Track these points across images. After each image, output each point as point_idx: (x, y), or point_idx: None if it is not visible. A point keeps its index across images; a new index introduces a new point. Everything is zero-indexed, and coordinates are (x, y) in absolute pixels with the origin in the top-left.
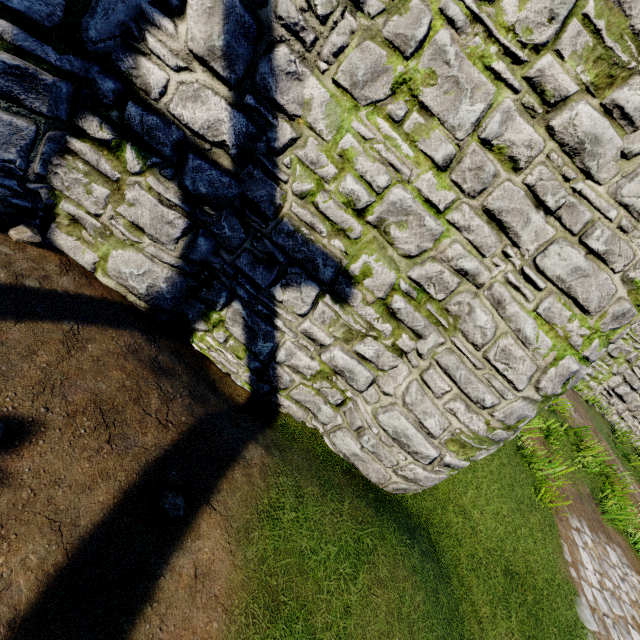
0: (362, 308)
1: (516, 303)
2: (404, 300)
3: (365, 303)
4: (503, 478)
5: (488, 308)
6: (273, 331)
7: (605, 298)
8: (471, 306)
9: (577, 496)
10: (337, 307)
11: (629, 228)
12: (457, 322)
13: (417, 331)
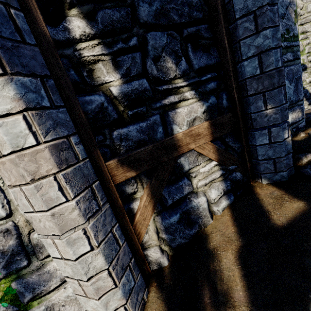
0: (309, 66)
1: None
2: (309, 57)
3: (308, 65)
4: None
5: None
6: (306, 89)
7: None
8: None
9: None
10: (307, 71)
11: None
12: None
13: None
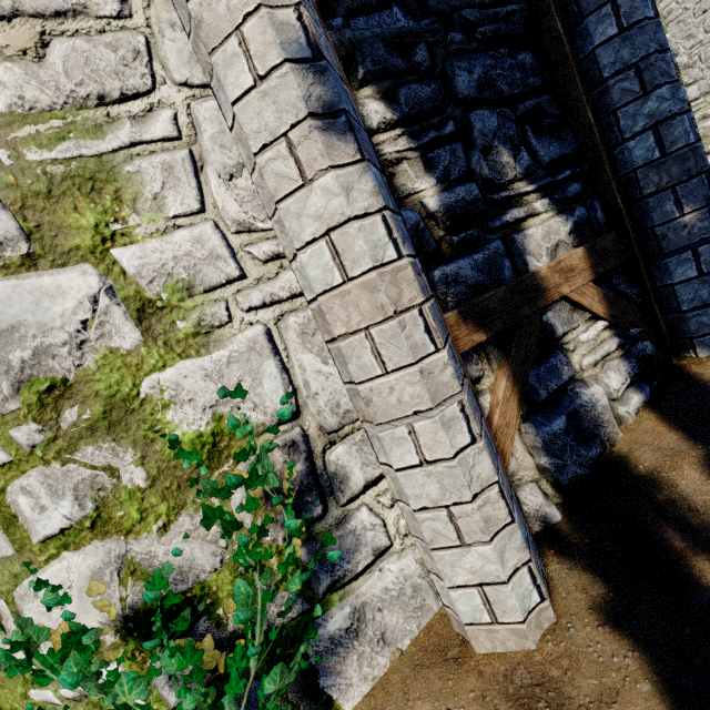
0: None
1: (706, 110)
2: None
3: None
4: None
5: (704, 122)
6: None
7: (708, 85)
8: (701, 128)
9: None
10: None
11: (686, 72)
12: (706, 135)
13: (707, 152)
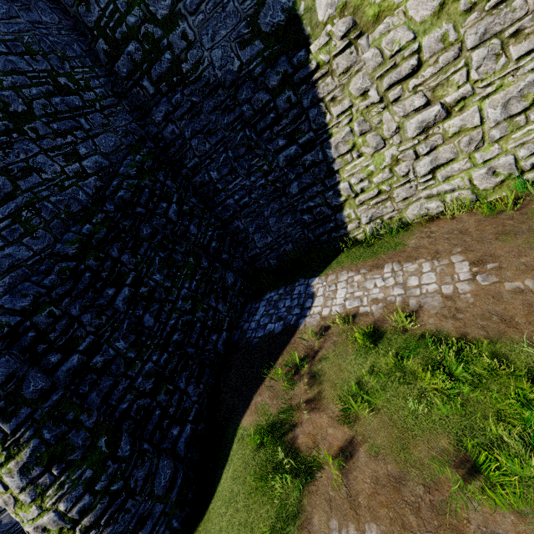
0: None
1: None
2: None
3: None
4: (230, 530)
5: None
6: None
7: None
8: None
9: (391, 477)
10: None
11: None
12: None
13: None
